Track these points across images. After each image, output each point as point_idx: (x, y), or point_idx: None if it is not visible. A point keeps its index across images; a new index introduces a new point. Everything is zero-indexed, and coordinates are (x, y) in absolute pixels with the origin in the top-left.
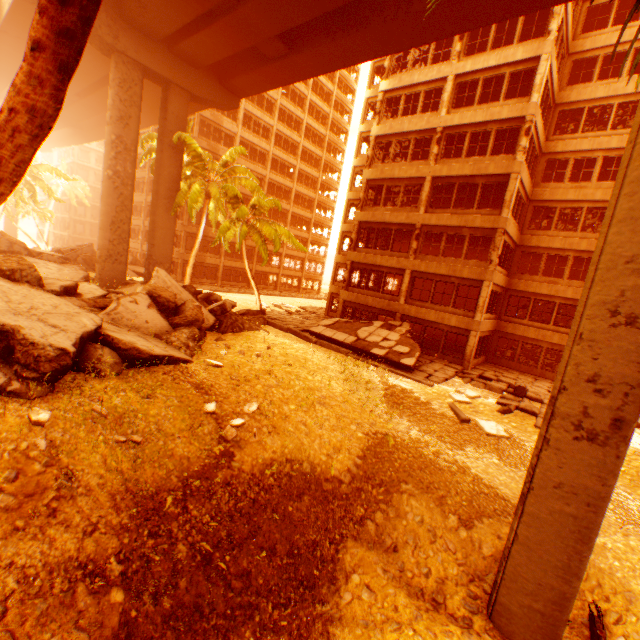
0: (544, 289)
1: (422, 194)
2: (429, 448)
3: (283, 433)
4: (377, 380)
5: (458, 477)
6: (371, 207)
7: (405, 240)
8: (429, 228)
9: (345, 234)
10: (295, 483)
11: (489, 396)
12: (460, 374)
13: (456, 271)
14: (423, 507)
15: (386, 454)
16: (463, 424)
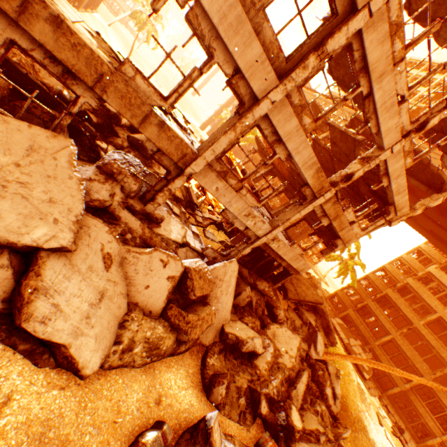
0: (445, 401)
1: (428, 316)
2: (370, 425)
3: (345, 387)
4: (354, 375)
5: (377, 443)
6: (398, 294)
7: None
8: (418, 331)
9: (367, 277)
10: (344, 405)
11: (388, 420)
12: (378, 396)
13: (414, 360)
14: (367, 442)
15: (362, 417)
16: (379, 425)
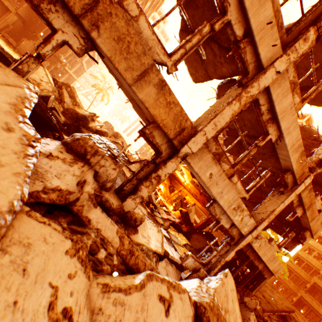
0: None
1: None
2: None
3: None
4: None
5: None
6: None
7: (318, 292)
8: None
9: (288, 266)
10: None
11: None
12: None
13: None
14: None
15: None
16: None
